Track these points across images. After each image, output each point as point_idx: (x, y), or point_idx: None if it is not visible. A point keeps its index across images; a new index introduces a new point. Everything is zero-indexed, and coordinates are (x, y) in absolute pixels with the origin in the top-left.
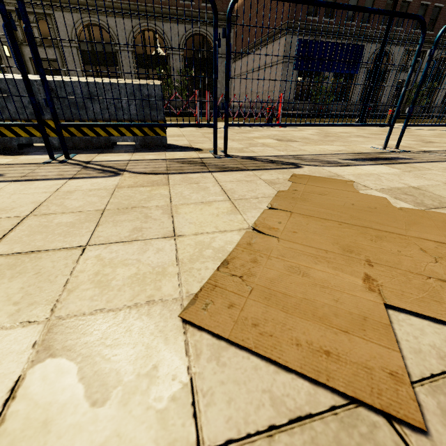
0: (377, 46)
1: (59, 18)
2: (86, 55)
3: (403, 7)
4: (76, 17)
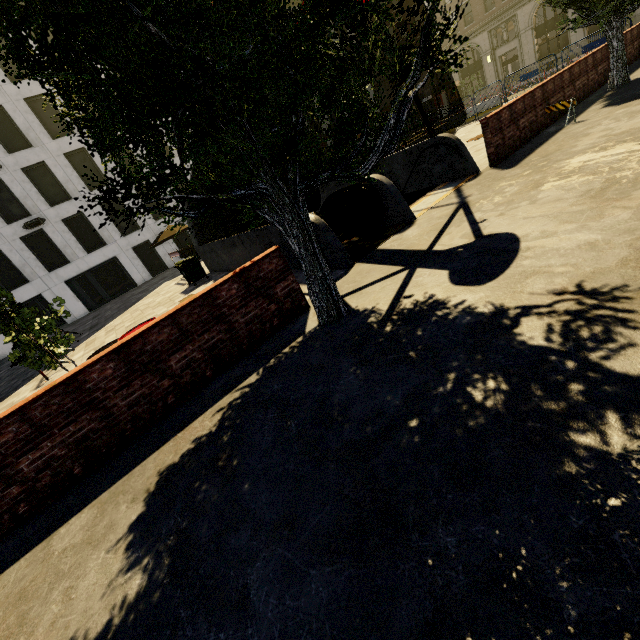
0: None
1: (521, 13)
2: (538, 30)
3: None
4: (533, 4)
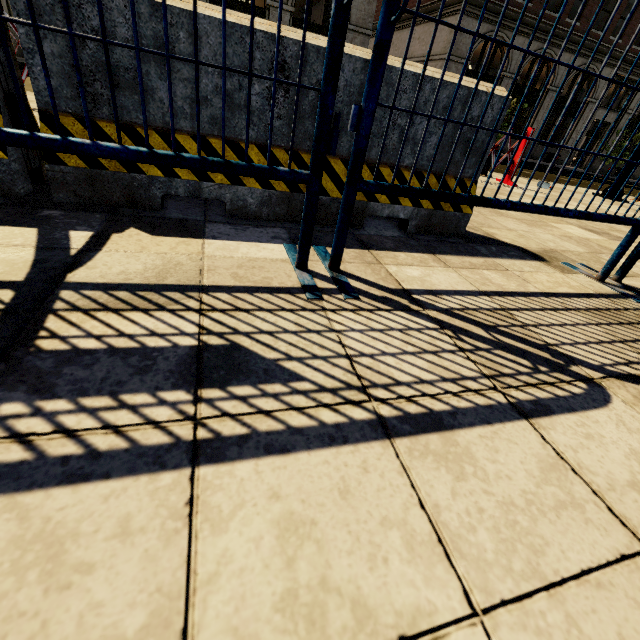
0: (581, 61)
1: None
2: None
3: (630, 6)
4: None
